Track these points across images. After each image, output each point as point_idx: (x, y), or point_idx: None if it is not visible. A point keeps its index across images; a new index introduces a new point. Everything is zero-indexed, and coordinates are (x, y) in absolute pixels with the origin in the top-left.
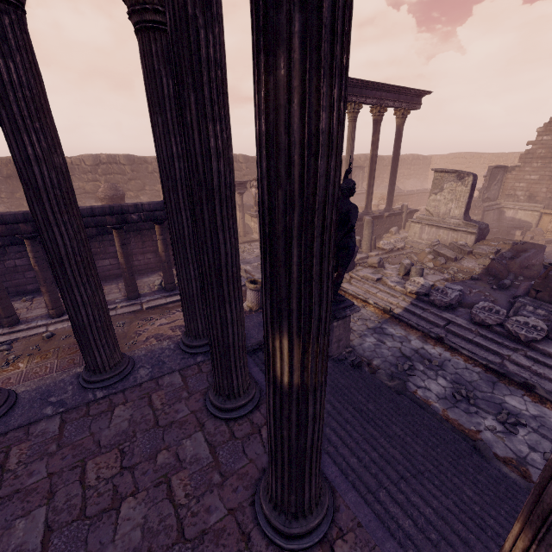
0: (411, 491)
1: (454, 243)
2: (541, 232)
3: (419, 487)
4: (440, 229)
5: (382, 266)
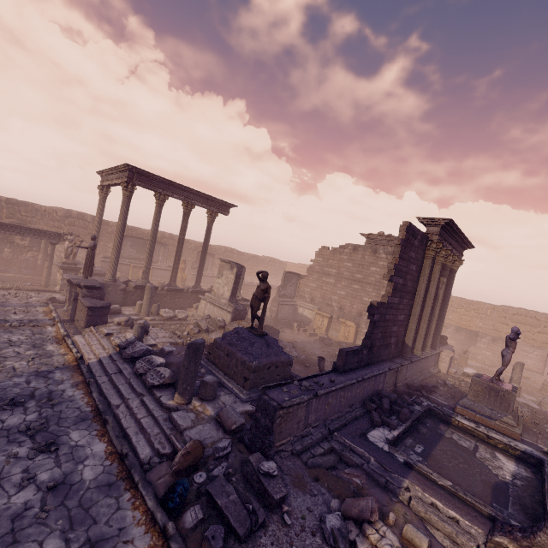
0: None
1: (215, 318)
2: (311, 327)
3: None
4: (215, 307)
5: (130, 326)
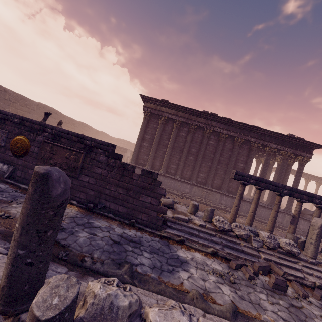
0: None
1: None
2: None
3: None
4: None
5: None
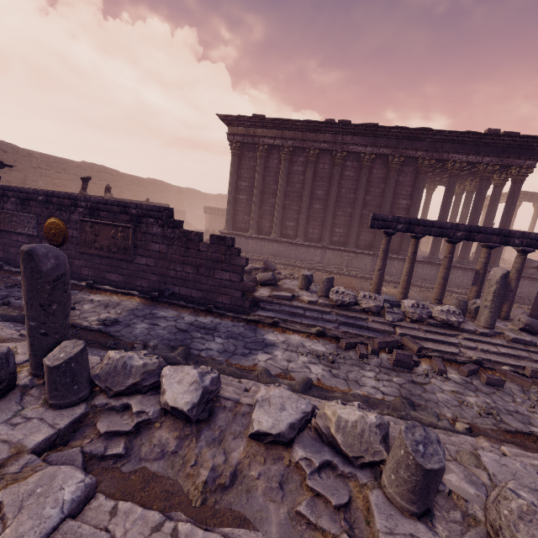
0: None
1: None
2: None
3: None
4: None
5: None
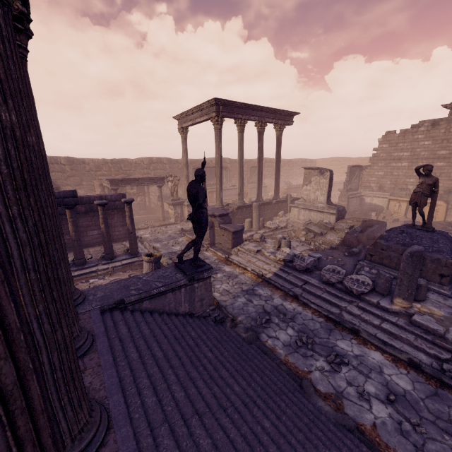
0: (200, 424)
1: (320, 222)
2: (389, 213)
3: (212, 421)
4: (311, 212)
5: (263, 241)
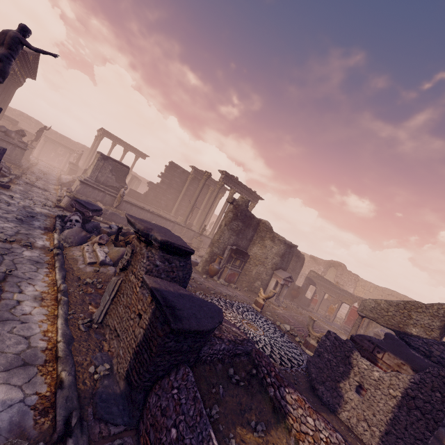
0: None
1: None
2: None
3: None
4: None
5: None
